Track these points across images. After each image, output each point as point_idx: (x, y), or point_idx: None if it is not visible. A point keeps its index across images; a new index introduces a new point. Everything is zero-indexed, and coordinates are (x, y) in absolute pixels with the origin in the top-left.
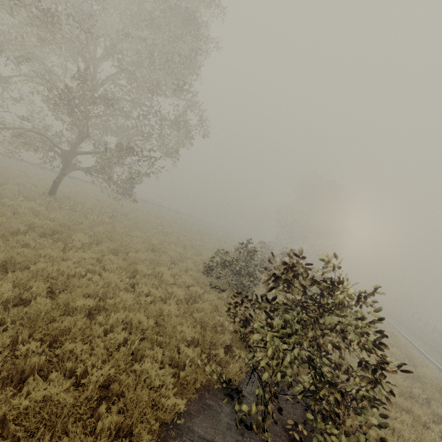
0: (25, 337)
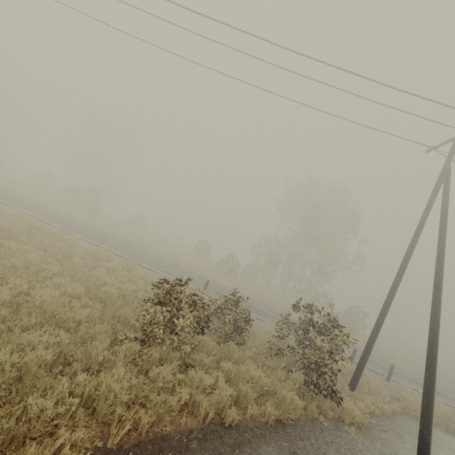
0: None
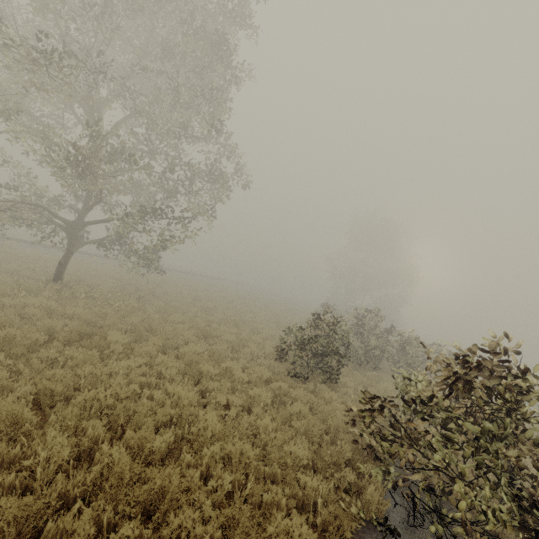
0: (109, 515)
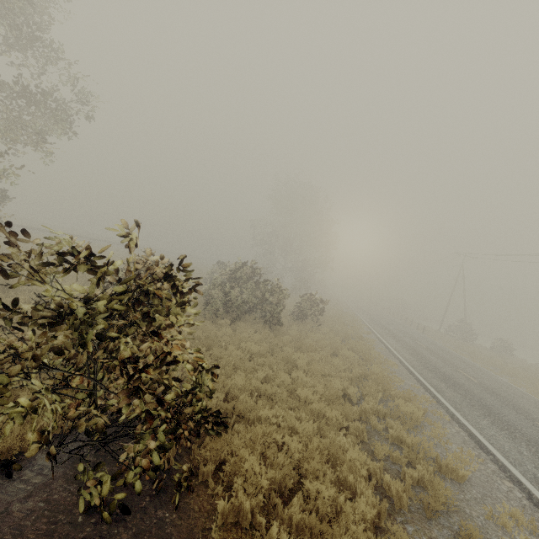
0: None
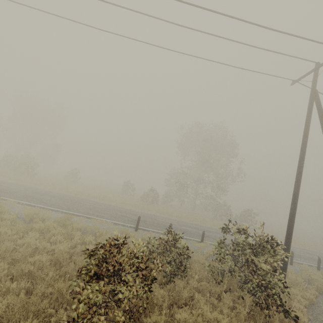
0: None
